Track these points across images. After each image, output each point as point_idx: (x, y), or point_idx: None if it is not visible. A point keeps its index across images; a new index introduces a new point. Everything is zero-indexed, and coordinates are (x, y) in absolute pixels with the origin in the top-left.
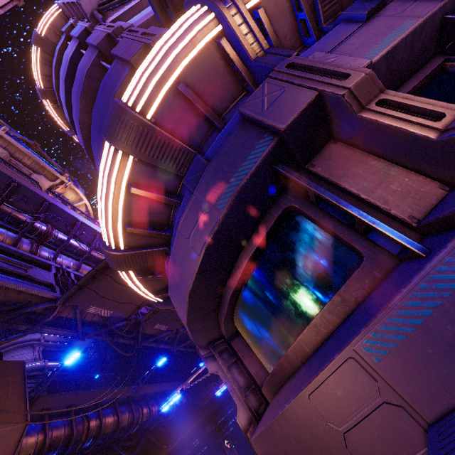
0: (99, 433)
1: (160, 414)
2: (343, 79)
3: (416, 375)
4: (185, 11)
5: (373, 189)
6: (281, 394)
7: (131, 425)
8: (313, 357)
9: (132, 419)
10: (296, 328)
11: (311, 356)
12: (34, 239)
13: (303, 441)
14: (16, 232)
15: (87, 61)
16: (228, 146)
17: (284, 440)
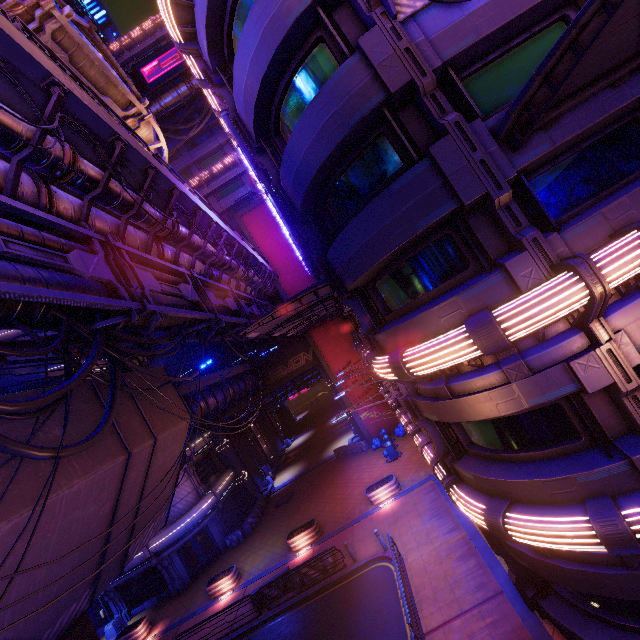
0: (208, 413)
1: (240, 393)
2: (627, 379)
3: (589, 488)
4: (567, 262)
5: (604, 419)
6: (512, 469)
7: (223, 404)
8: (540, 465)
9: (224, 400)
10: (526, 445)
11: (535, 461)
12: (156, 236)
13: (530, 490)
14: (129, 222)
15: (361, 92)
16: (550, 373)
17: (518, 487)
